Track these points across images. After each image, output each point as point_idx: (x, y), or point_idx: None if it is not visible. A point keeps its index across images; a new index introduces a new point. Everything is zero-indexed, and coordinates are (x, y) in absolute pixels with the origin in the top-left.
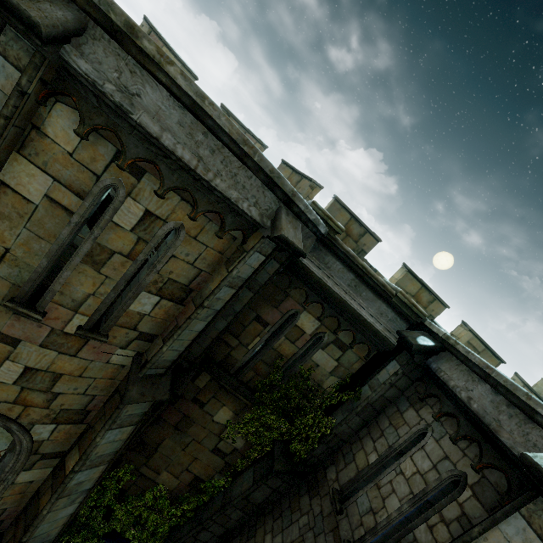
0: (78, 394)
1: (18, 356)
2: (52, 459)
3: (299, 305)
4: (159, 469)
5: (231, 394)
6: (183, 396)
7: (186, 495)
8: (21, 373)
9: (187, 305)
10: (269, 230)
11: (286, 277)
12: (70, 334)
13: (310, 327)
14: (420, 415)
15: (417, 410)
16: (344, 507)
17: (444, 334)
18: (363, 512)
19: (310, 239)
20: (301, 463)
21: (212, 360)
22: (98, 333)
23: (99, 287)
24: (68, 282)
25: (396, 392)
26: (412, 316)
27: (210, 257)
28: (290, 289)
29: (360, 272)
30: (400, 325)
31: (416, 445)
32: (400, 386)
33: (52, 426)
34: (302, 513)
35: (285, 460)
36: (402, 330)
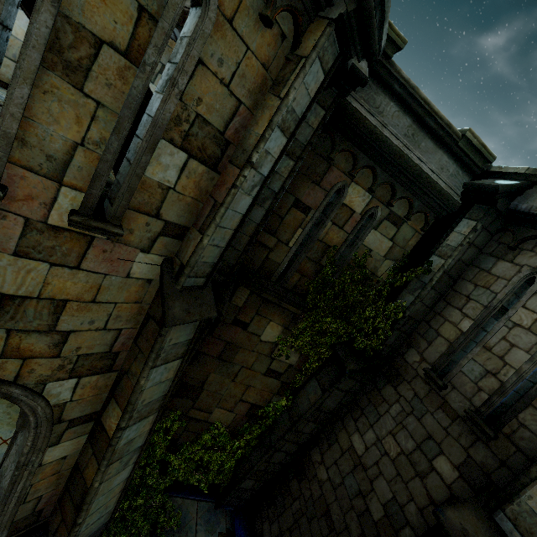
0: (97, 331)
1: None
2: (83, 425)
3: (346, 175)
4: (210, 408)
5: (276, 306)
6: (221, 321)
7: (246, 425)
8: None
9: (224, 172)
10: (340, 5)
11: (327, 137)
12: (61, 229)
13: (359, 204)
14: (517, 263)
15: (510, 260)
16: (447, 381)
17: (528, 169)
18: (476, 377)
19: (363, 62)
20: (374, 357)
21: (248, 269)
22: (106, 222)
23: (89, 127)
24: (28, 117)
25: (474, 252)
26: (479, 163)
27: (251, 74)
28: (335, 154)
29: (420, 112)
30: (461, 180)
31: (518, 295)
32: (478, 244)
33: (71, 381)
34: (390, 403)
35: (355, 359)
36: (470, 181)
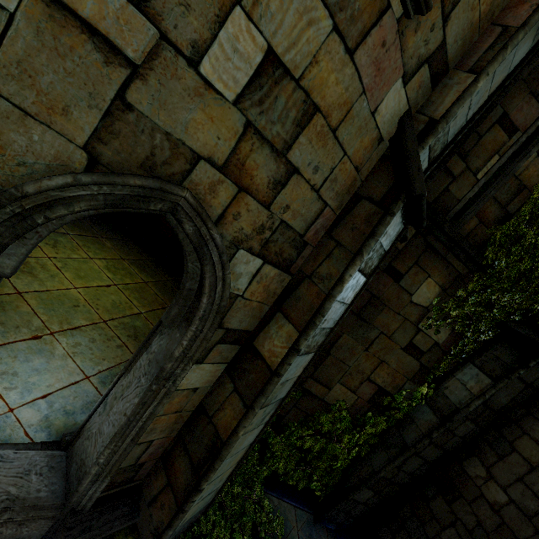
0: (311, 190)
1: (260, 1)
2: (230, 345)
3: None
4: (331, 382)
5: (440, 257)
6: None
7: (369, 414)
8: (255, 71)
9: None
10: None
11: None
12: None
13: None
14: None
15: None
16: None
17: None
18: None
19: None
20: None
21: None
22: None
23: None
24: None
25: None
26: None
27: None
28: None
29: None
30: None
31: None
32: None
33: (256, 263)
34: None
35: None
36: None
